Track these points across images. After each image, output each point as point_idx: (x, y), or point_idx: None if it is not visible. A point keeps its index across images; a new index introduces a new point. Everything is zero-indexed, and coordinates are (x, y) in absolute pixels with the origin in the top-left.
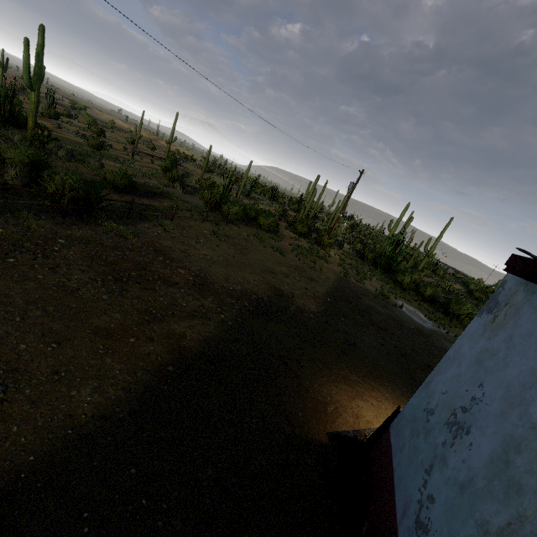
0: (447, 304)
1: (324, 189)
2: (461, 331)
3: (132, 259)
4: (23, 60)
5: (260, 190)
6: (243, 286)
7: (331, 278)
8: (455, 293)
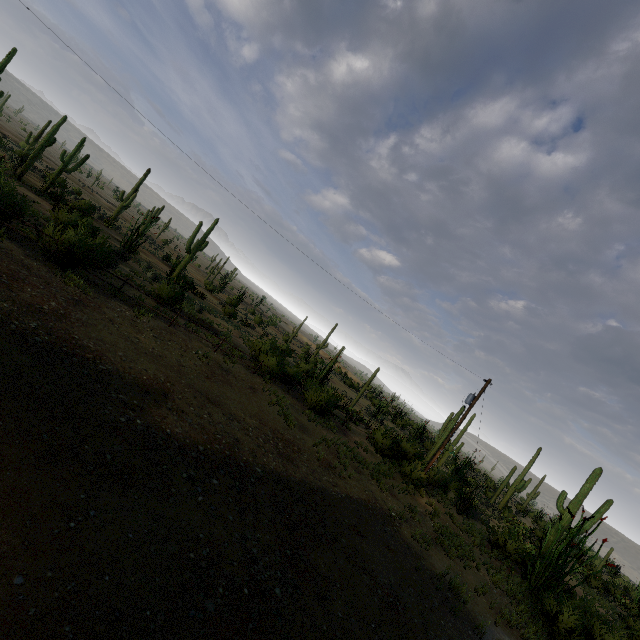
0: None
1: (467, 425)
2: None
3: (24, 277)
4: (193, 234)
5: (403, 421)
6: (103, 351)
7: (346, 491)
8: None
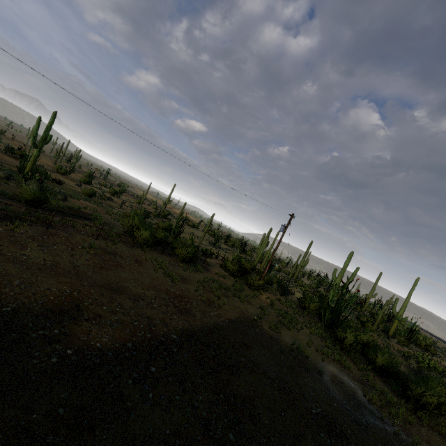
0: (405, 381)
1: (275, 239)
2: (434, 436)
3: None
4: (34, 129)
5: (231, 242)
6: None
7: (227, 316)
8: (438, 371)
